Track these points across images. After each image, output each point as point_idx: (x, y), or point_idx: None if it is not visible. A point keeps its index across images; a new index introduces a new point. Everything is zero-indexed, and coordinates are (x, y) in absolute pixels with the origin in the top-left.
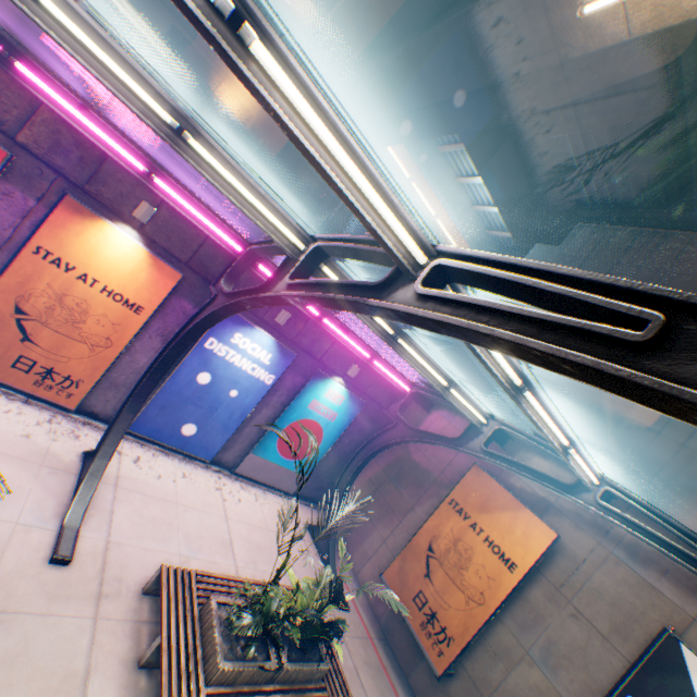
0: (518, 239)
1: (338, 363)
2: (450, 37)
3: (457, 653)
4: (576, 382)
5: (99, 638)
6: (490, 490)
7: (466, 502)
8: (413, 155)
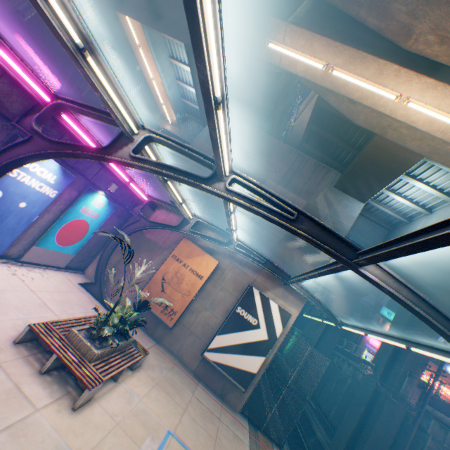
0: (203, 114)
1: (103, 182)
2: None
3: (180, 316)
4: None
5: (10, 371)
6: (192, 248)
7: (181, 255)
8: (145, 30)
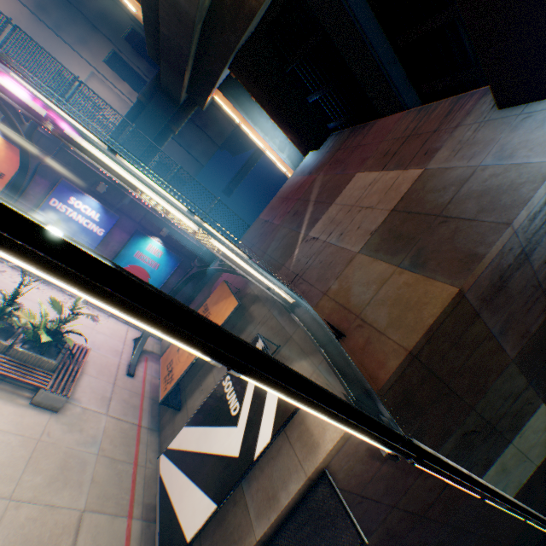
0: (302, 151)
1: (155, 227)
2: (166, 2)
3: (173, 387)
4: (296, 224)
5: None
6: (223, 292)
7: (211, 303)
8: (233, 103)
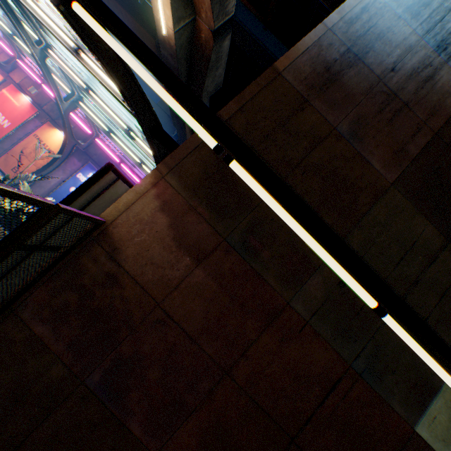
0: None
1: None
2: None
3: None
4: None
5: None
6: None
7: None
8: None
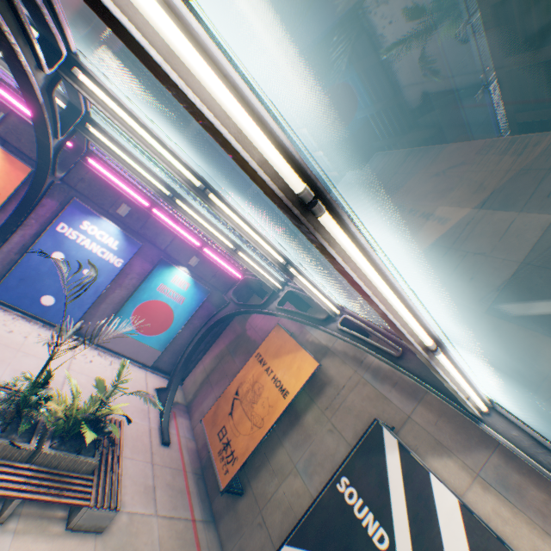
0: (338, 169)
1: (181, 254)
2: None
3: (238, 470)
4: None
5: None
6: (283, 341)
7: (267, 353)
8: None
